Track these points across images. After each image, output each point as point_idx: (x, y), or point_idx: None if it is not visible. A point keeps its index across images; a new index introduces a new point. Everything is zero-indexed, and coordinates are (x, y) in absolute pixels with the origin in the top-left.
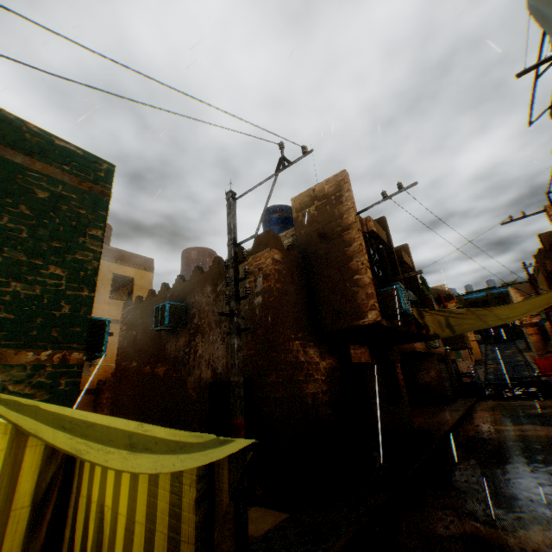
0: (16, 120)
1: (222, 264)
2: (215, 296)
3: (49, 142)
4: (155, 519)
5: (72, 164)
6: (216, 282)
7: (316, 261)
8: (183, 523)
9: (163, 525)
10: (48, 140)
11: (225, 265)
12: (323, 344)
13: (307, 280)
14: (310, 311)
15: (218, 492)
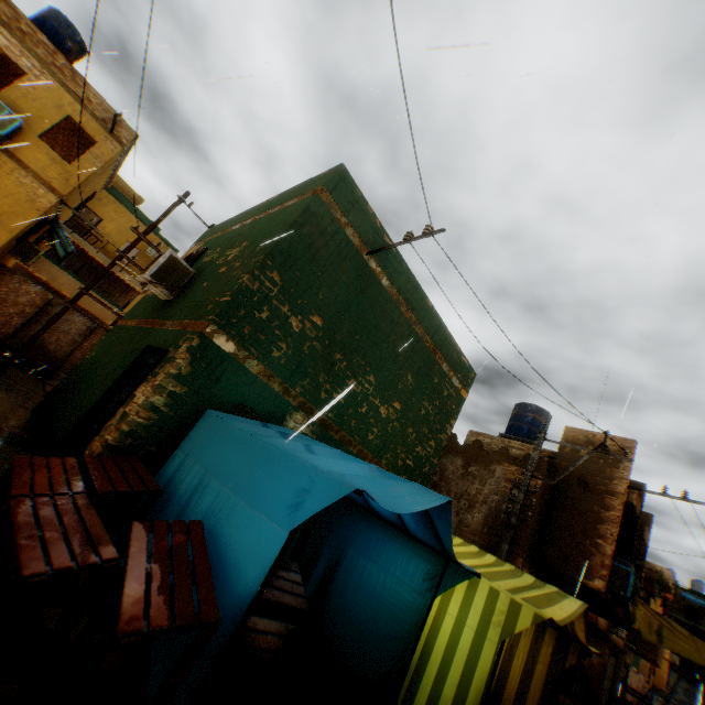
0: (454, 344)
1: (482, 451)
2: (464, 472)
3: (459, 358)
4: (517, 642)
5: (461, 373)
6: (469, 461)
7: (564, 499)
8: (540, 654)
9: (524, 647)
10: (459, 356)
11: (514, 483)
12: (533, 570)
13: (547, 509)
14: (537, 537)
15: (568, 655)
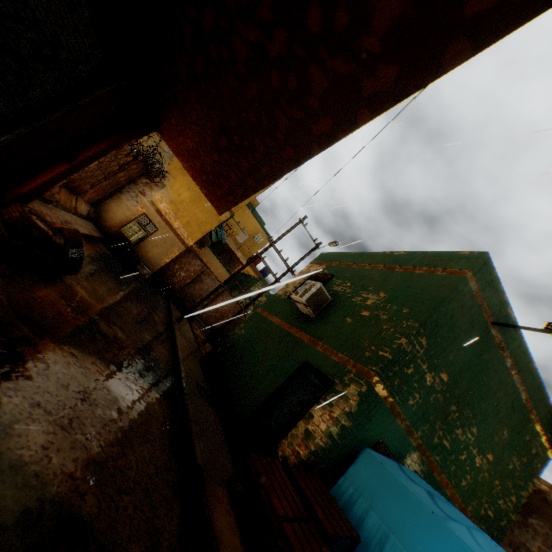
0: (547, 404)
1: (545, 504)
2: (520, 519)
3: (550, 418)
4: None
5: (549, 432)
6: (528, 509)
7: None
8: None
9: None
10: (550, 416)
11: None
12: None
13: None
14: None
15: None
